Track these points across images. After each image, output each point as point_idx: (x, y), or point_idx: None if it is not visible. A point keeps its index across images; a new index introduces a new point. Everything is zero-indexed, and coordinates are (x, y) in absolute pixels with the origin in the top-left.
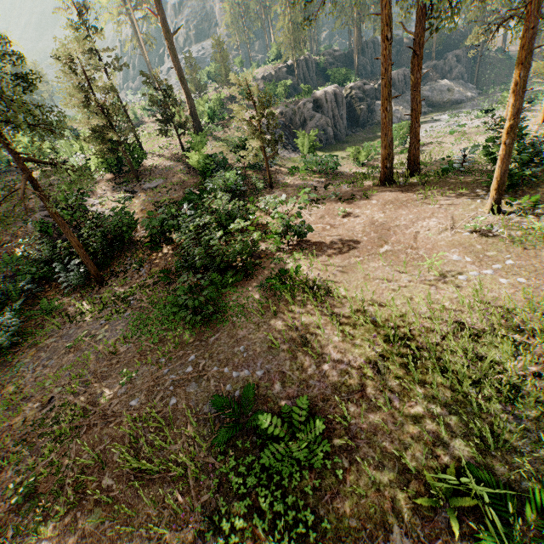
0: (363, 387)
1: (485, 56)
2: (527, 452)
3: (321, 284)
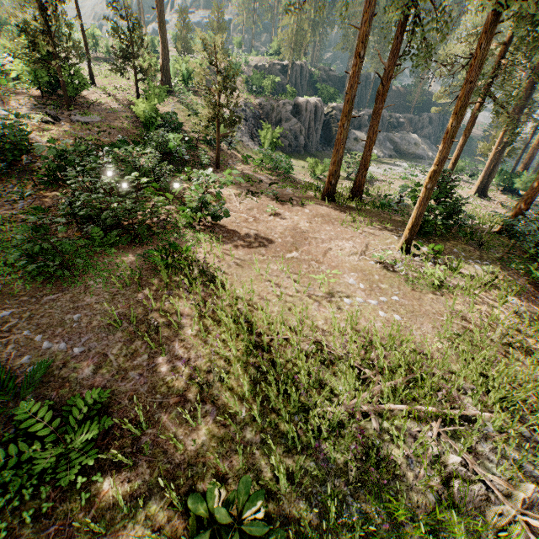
0: (186, 391)
1: None
2: (317, 502)
3: (205, 269)
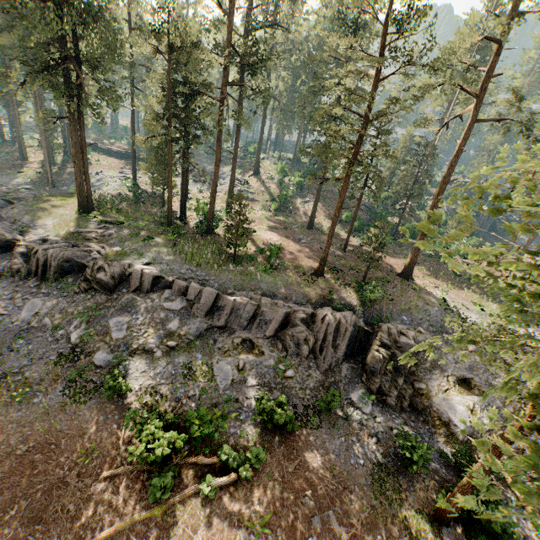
0: None
1: None
2: None
3: None
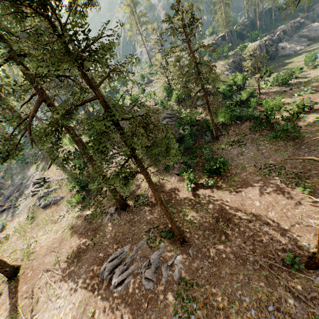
0: None
1: None
2: None
3: None
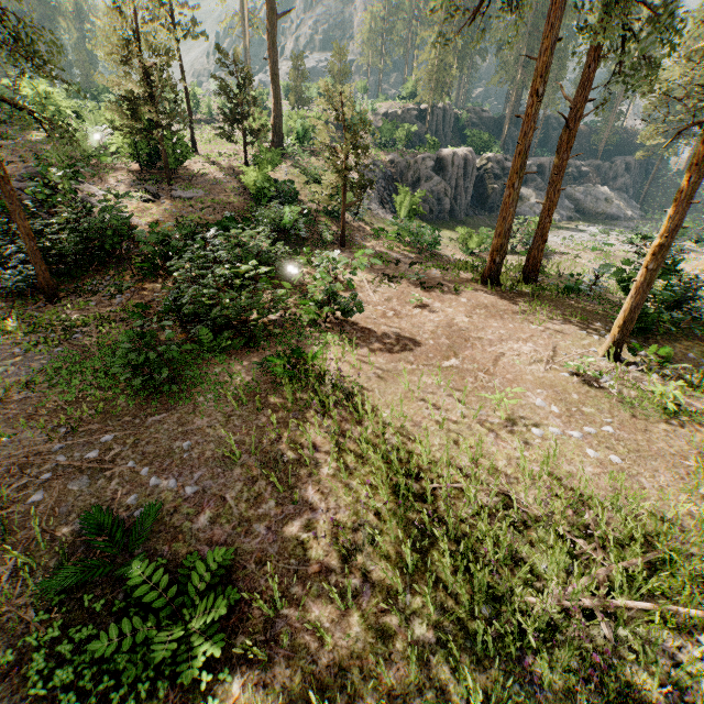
0: (328, 557)
1: (661, 175)
2: None
3: (340, 384)
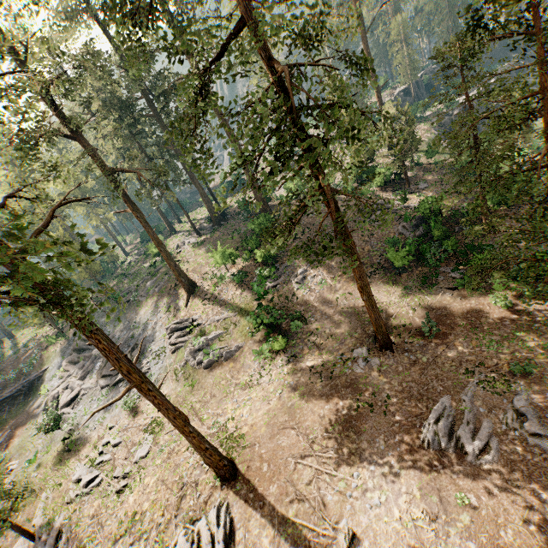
0: None
1: None
2: None
3: None
